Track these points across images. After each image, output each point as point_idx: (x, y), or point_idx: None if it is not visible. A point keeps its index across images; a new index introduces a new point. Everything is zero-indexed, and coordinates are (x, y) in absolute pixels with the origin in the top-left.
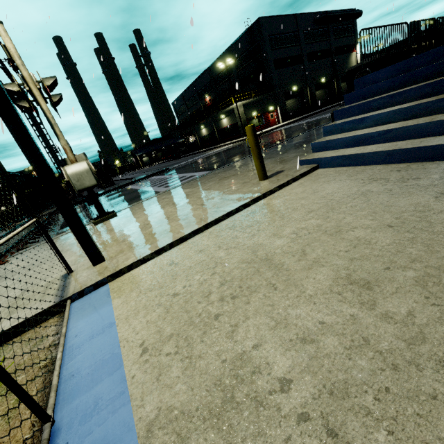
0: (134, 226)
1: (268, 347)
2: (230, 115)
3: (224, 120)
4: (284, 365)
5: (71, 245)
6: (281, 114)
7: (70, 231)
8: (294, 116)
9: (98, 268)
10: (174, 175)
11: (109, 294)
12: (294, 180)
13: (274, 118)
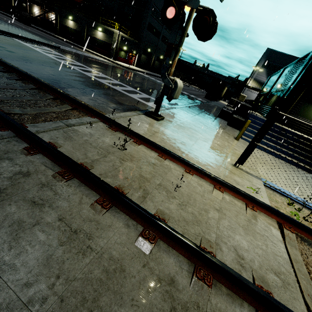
0: (210, 142)
1: None
2: (108, 34)
3: (99, 32)
4: None
5: (181, 139)
6: (137, 61)
7: (133, 114)
8: (141, 67)
9: (246, 167)
10: (98, 72)
11: (267, 180)
12: None
13: (132, 60)
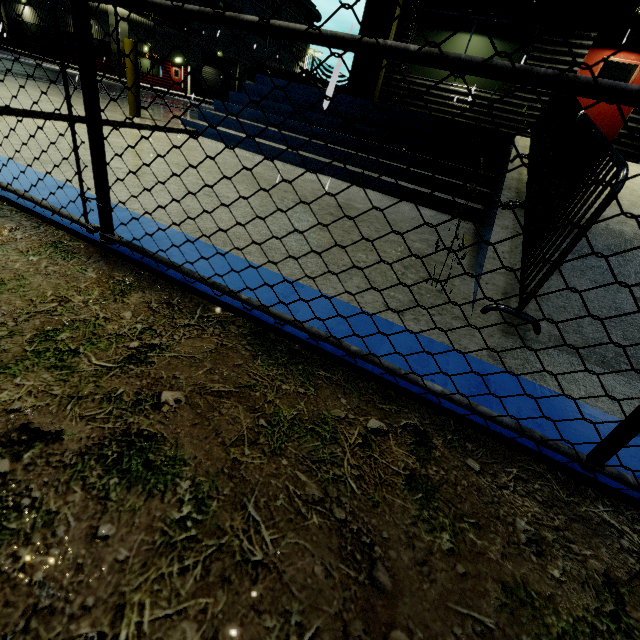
0: None
1: (111, 162)
2: (99, 20)
3: None
4: (121, 166)
5: None
6: (191, 80)
7: None
8: (210, 97)
9: None
10: None
11: None
12: (170, 130)
13: (179, 80)
